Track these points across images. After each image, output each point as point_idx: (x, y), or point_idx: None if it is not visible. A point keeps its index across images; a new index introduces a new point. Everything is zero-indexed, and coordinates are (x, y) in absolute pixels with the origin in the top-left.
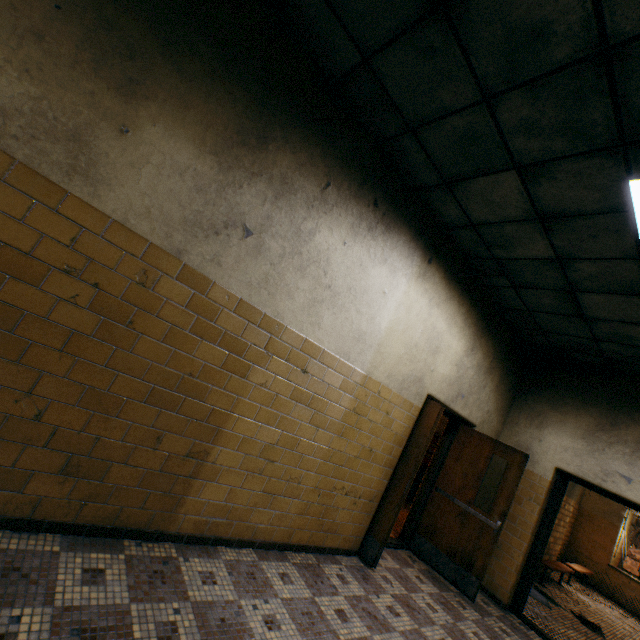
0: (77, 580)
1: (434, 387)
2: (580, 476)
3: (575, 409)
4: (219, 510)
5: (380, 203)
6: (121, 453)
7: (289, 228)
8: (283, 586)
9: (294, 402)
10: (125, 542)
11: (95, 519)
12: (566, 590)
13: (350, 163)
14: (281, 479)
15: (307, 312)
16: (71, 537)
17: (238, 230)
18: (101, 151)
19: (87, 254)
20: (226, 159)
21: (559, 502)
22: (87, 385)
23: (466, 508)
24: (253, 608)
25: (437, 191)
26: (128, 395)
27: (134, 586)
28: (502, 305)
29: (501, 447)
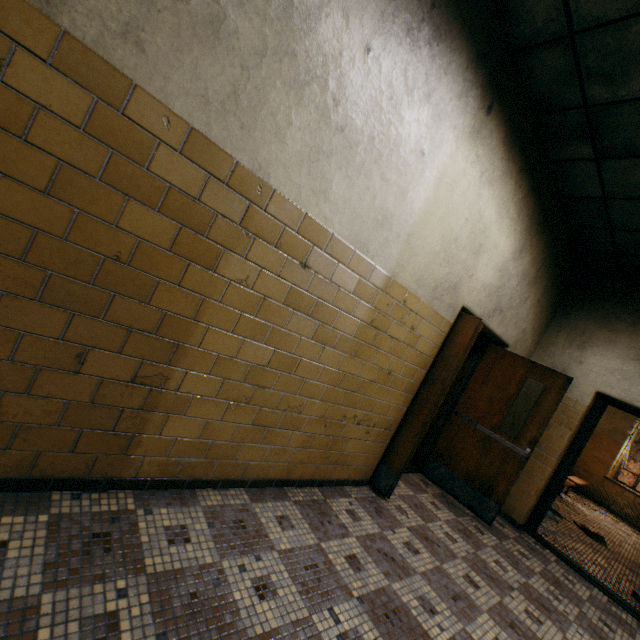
0: None
1: (471, 298)
2: (626, 401)
3: (631, 327)
4: (193, 449)
5: None
6: (15, 379)
7: None
8: (281, 534)
9: (290, 310)
10: (54, 496)
11: None
12: (565, 501)
13: None
14: (276, 409)
15: (307, 170)
16: None
17: None
18: None
19: None
20: None
21: (593, 427)
22: None
23: (490, 434)
24: (240, 570)
25: None
26: (3, 286)
27: (55, 563)
28: (566, 193)
29: (538, 370)
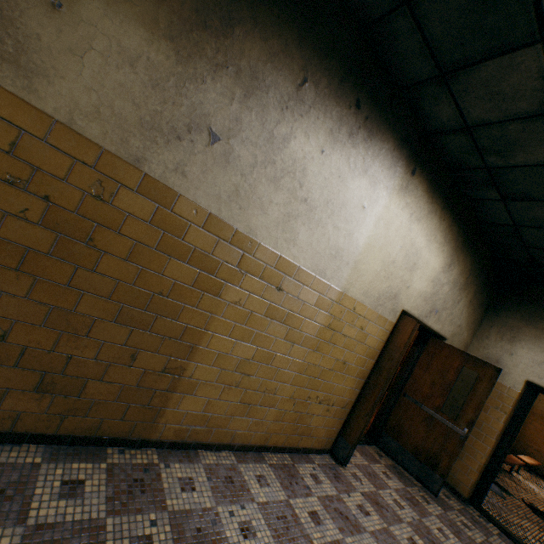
0: (55, 494)
1: (409, 303)
2: None
3: None
4: (198, 419)
5: (363, 104)
6: (96, 370)
7: (261, 133)
8: (259, 489)
9: (269, 319)
10: (108, 450)
11: (77, 430)
12: (516, 479)
13: (330, 54)
14: (257, 391)
15: (281, 228)
16: (55, 447)
17: (203, 135)
18: (30, 32)
19: (31, 162)
20: (184, 46)
21: (526, 412)
22: (51, 305)
23: (433, 414)
24: (230, 515)
25: (429, 87)
26: (96, 315)
27: (112, 497)
28: (485, 220)
29: (472, 360)
